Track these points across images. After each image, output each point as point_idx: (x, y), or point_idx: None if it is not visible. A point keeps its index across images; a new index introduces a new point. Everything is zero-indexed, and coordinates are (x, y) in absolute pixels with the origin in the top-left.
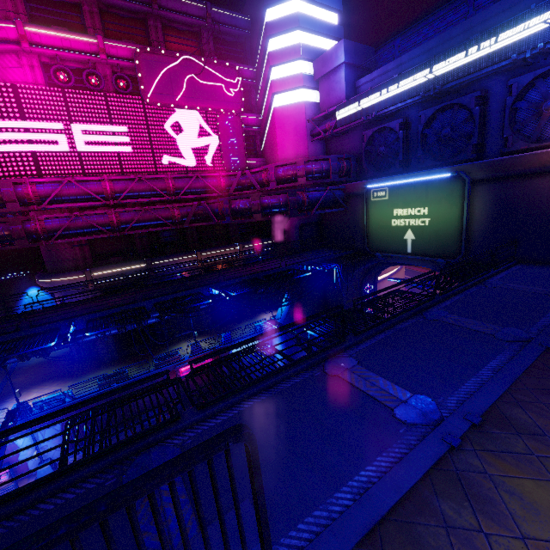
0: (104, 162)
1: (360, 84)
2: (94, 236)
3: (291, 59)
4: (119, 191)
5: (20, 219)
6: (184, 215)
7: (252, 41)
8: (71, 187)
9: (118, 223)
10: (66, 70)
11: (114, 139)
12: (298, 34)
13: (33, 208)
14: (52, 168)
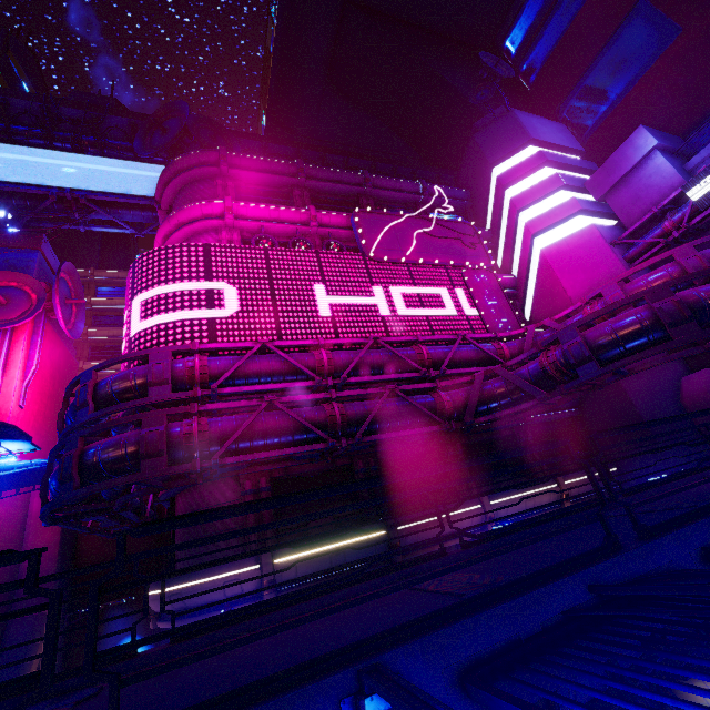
0: (312, 331)
1: (697, 162)
2: (296, 448)
3: (549, 192)
4: (340, 364)
5: (165, 413)
6: (457, 402)
7: (475, 208)
8: (264, 358)
9: (341, 418)
10: (270, 238)
11: (328, 300)
12: (547, 170)
13: (195, 393)
14: (236, 340)
